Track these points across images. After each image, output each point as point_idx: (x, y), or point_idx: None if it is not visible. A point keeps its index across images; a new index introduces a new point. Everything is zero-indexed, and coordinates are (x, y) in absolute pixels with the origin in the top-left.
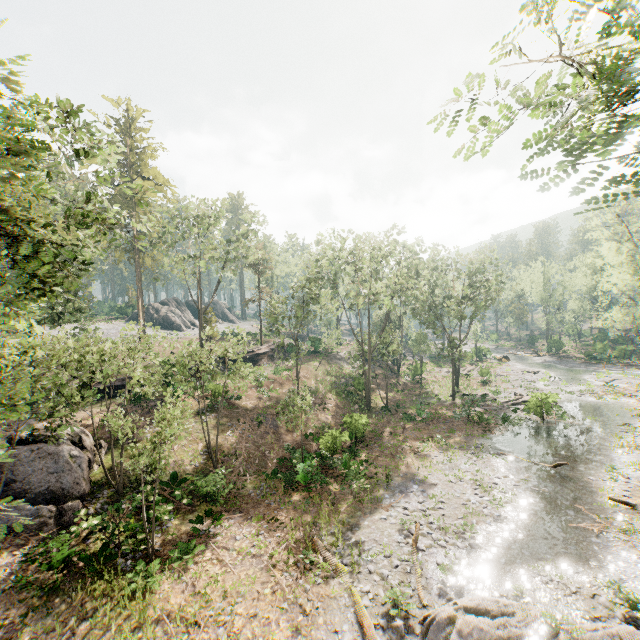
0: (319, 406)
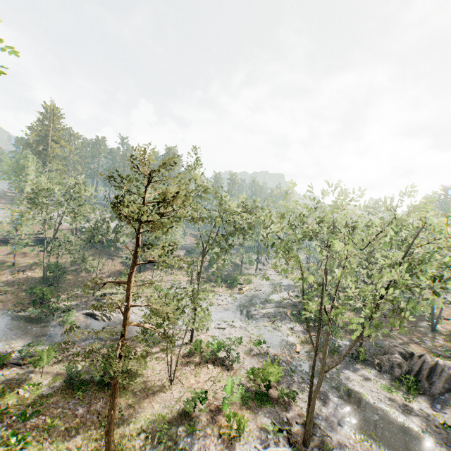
0: (18, 271)
